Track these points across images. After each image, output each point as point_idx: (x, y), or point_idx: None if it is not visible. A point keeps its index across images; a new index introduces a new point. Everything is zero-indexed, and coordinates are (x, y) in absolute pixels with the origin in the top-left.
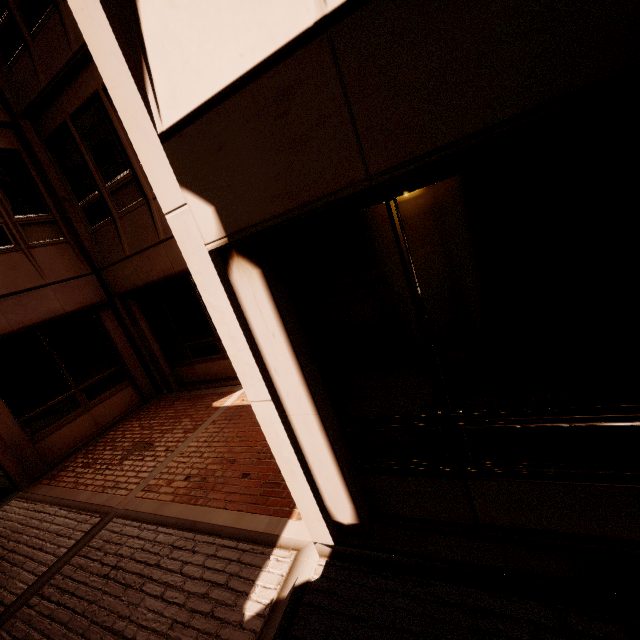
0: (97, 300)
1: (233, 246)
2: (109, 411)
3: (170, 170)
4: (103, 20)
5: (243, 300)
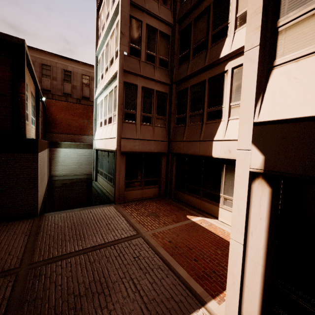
0: (164, 151)
1: (262, 173)
2: (147, 193)
3: (250, 136)
4: (254, 80)
5: (253, 196)
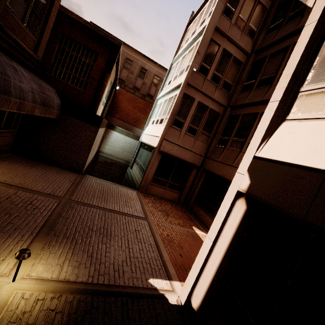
0: (197, 164)
1: (246, 195)
2: (168, 195)
3: (248, 165)
4: (266, 125)
5: (234, 210)
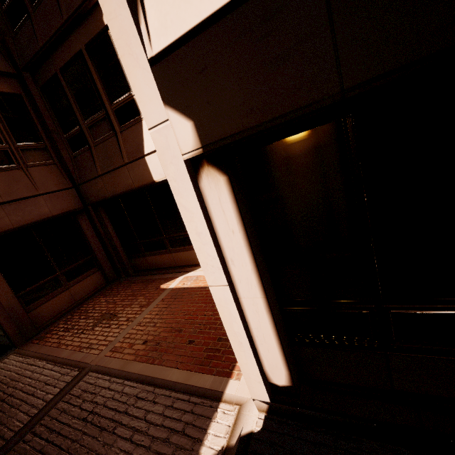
0: (76, 207)
1: (204, 157)
2: (83, 289)
3: (156, 90)
4: None
5: (209, 202)
